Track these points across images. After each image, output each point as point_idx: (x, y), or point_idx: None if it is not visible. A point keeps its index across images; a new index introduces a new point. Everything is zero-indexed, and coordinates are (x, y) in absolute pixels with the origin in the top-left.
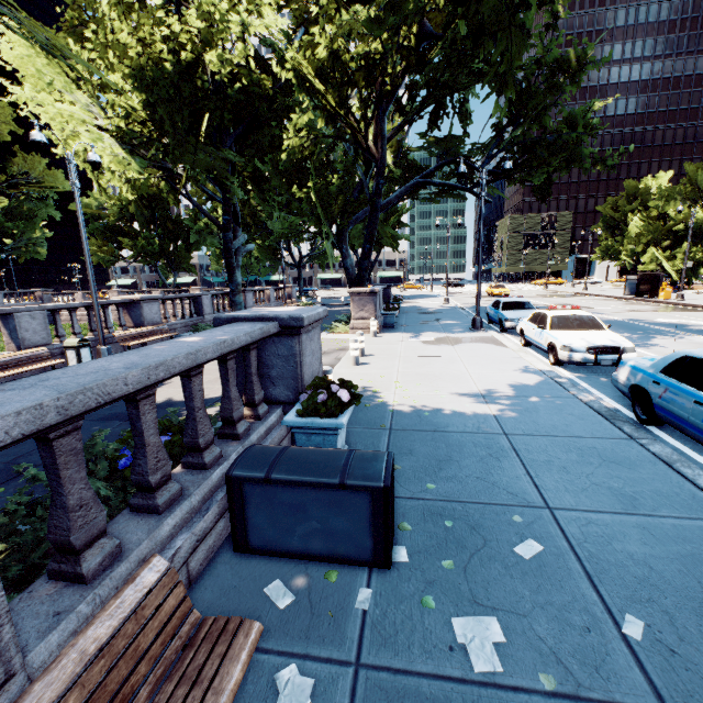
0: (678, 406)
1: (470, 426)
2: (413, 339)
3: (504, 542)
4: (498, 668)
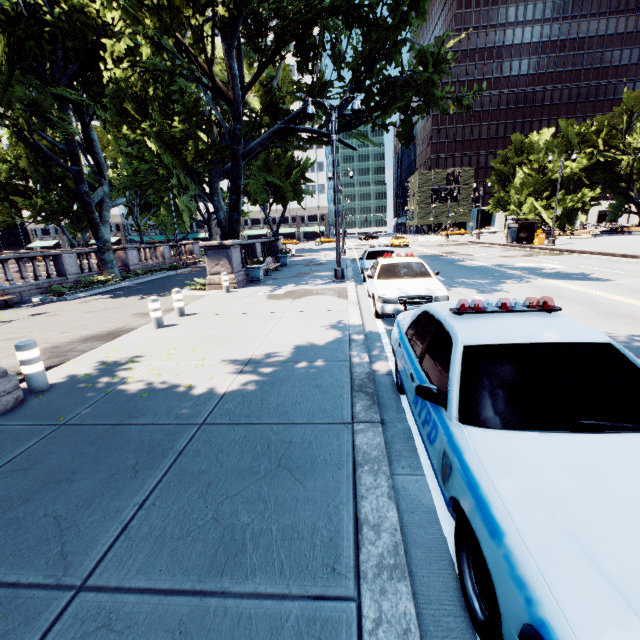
0: (405, 378)
1: (173, 413)
2: (262, 294)
3: None
4: None
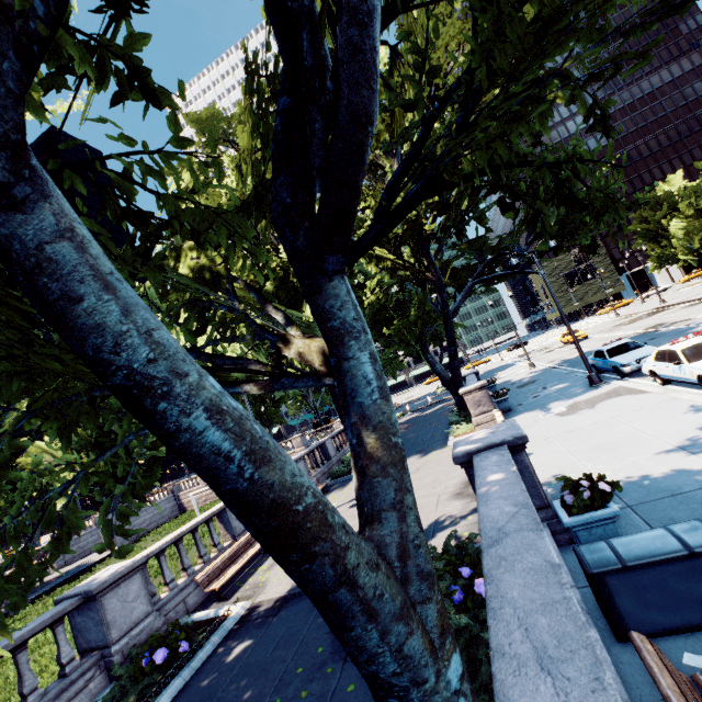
0: None
1: None
2: (545, 416)
3: None
4: None
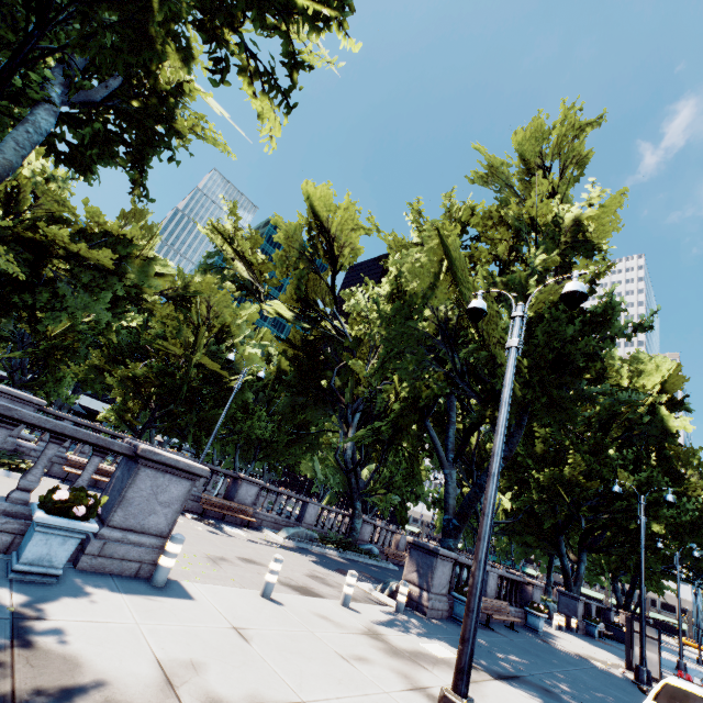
0: None
1: None
2: None
3: None
4: None
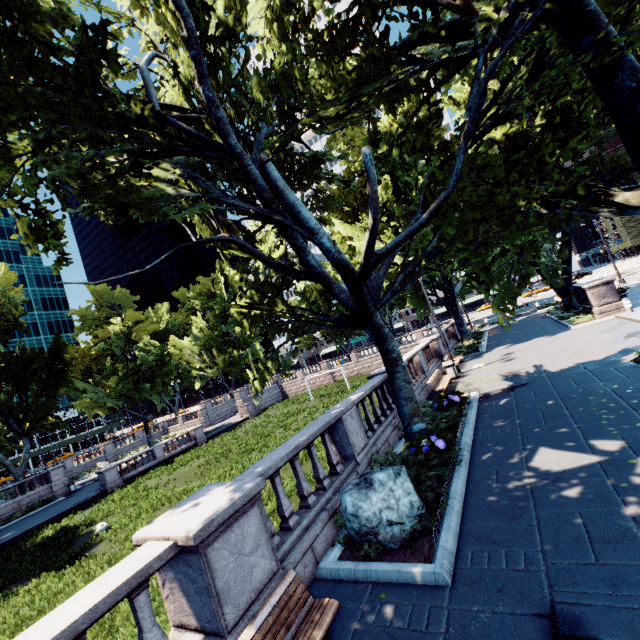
0: None
1: None
2: None
3: None
4: None
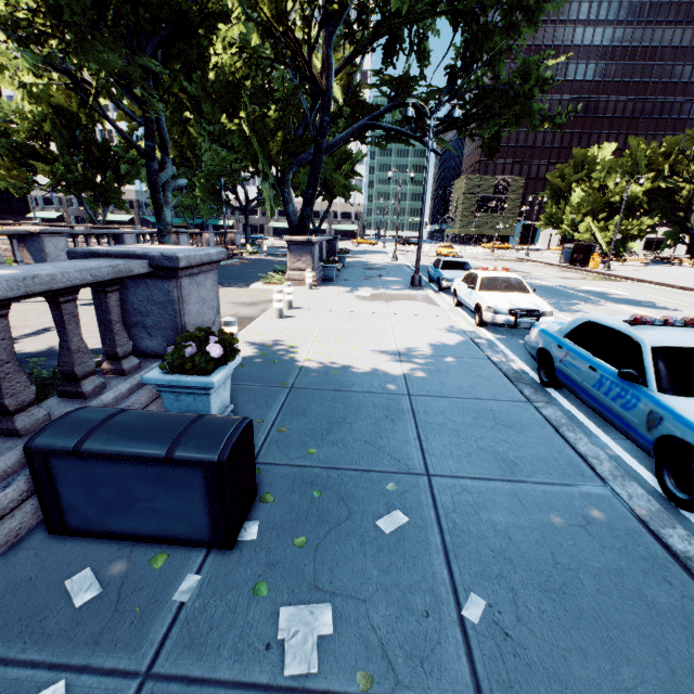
0: (574, 371)
1: (376, 386)
2: (349, 294)
3: (370, 513)
4: (313, 669)
